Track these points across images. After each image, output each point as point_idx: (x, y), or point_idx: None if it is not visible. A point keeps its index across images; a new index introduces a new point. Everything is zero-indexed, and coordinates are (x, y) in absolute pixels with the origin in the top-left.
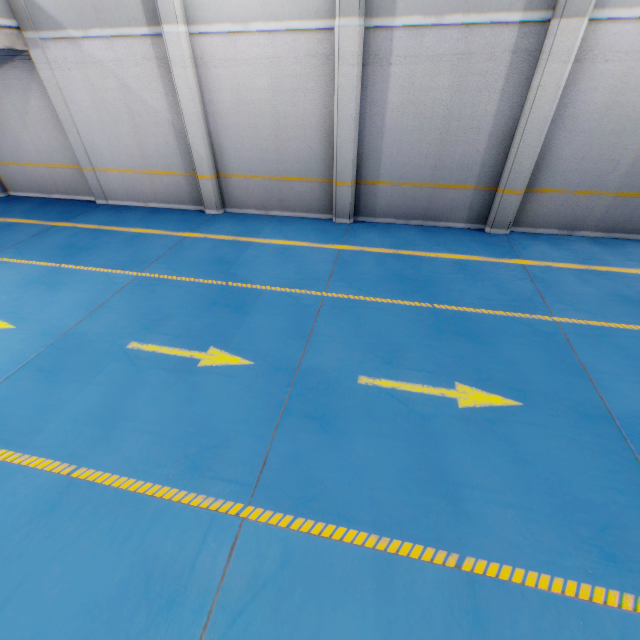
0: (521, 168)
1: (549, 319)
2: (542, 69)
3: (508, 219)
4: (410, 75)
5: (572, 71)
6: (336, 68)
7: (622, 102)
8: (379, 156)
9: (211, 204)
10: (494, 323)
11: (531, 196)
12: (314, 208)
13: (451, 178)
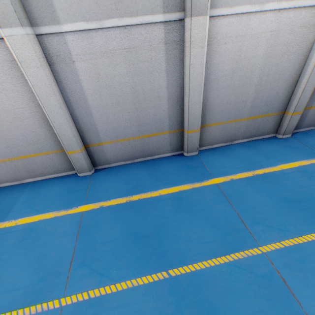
0: (194, 116)
1: (259, 252)
2: (188, 53)
3: (195, 146)
4: (94, 68)
5: (207, 52)
6: (23, 71)
7: (241, 67)
8: (94, 126)
9: None
10: (223, 280)
11: (204, 129)
12: (60, 169)
13: (152, 130)
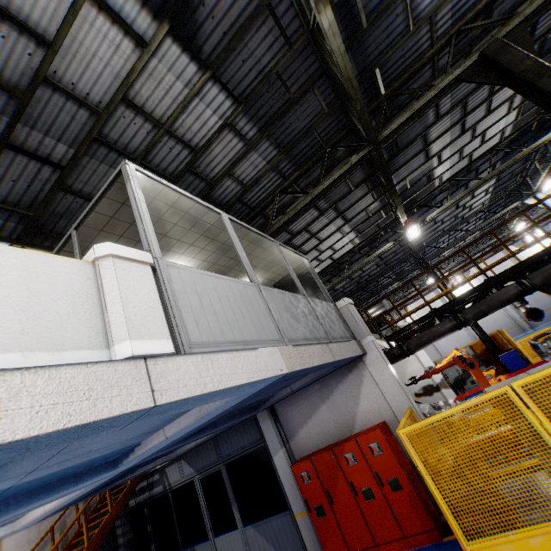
0: None
1: None
2: None
3: None
4: None
5: None
6: None
7: None
8: None
9: None
10: None
11: None
12: (518, 333)
13: (547, 307)
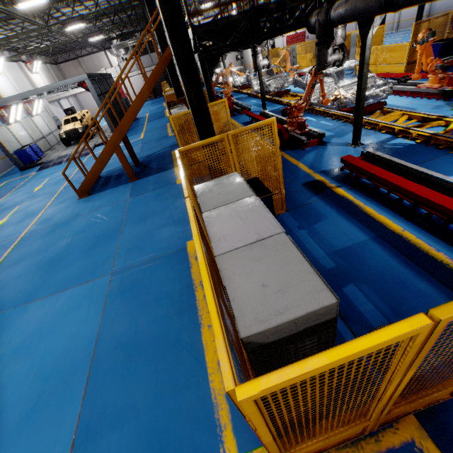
0: None
1: None
2: None
3: None
4: None
5: None
6: None
7: None
8: (434, 7)
9: (394, 30)
10: None
11: None
12: None
13: (449, 9)
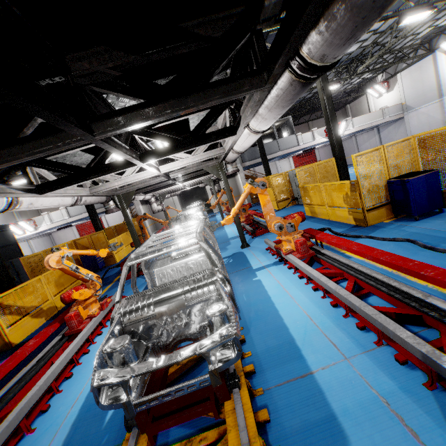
0: None
1: None
2: None
3: None
4: None
5: None
6: None
7: None
8: None
9: None
10: None
11: None
12: None
13: None
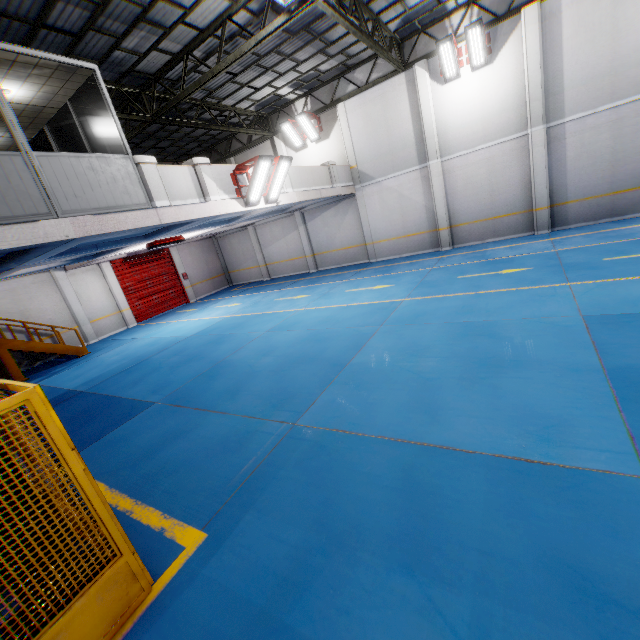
0: None
1: None
2: None
3: None
4: (580, 140)
5: None
6: (530, 150)
7: None
8: (565, 187)
9: (446, 244)
10: None
11: None
12: (519, 230)
13: (625, 185)
